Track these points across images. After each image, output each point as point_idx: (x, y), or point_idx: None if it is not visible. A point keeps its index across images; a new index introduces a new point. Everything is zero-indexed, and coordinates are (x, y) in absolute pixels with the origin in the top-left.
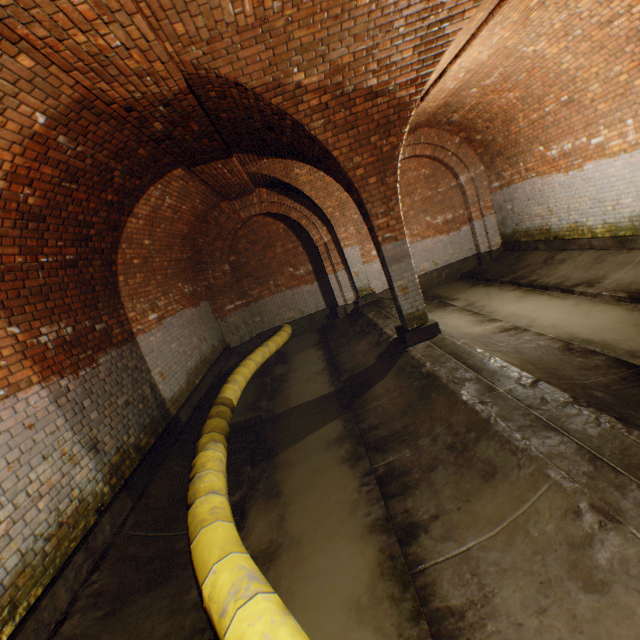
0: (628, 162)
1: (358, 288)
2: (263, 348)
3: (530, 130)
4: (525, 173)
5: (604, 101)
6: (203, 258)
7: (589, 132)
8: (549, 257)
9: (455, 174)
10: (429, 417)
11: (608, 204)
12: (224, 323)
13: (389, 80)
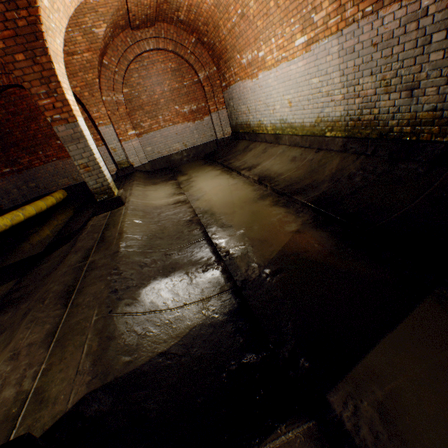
0: (276, 75)
1: (117, 162)
2: (16, 212)
3: (230, 38)
4: (235, 77)
5: (260, 18)
6: None
7: (257, 46)
8: (247, 146)
9: (196, 71)
10: (46, 282)
11: (271, 108)
12: None
13: None
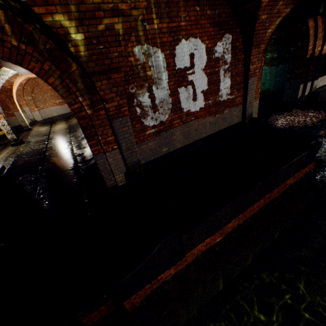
0: None
1: (31, 119)
2: None
3: None
4: None
5: None
6: None
7: None
8: None
9: None
10: None
11: None
12: None
13: (3, 85)
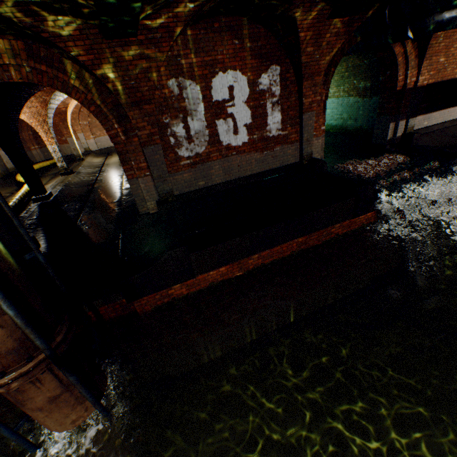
0: None
1: (85, 148)
2: (45, 162)
3: None
4: None
5: None
6: (20, 128)
7: None
8: None
9: None
10: None
11: None
12: (31, 153)
13: (58, 107)
